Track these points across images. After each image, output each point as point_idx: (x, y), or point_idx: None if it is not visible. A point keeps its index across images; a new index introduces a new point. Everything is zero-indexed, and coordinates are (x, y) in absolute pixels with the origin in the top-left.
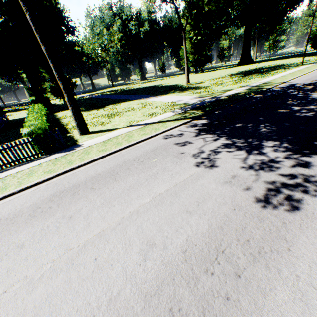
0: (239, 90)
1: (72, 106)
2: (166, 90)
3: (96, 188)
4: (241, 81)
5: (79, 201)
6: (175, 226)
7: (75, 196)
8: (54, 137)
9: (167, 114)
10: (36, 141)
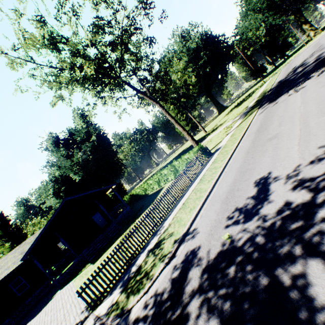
0: (255, 100)
1: (194, 140)
2: (199, 141)
3: (271, 119)
4: (244, 104)
5: (273, 120)
6: (321, 84)
7: (267, 123)
8: (206, 149)
9: (237, 123)
10: (203, 152)
